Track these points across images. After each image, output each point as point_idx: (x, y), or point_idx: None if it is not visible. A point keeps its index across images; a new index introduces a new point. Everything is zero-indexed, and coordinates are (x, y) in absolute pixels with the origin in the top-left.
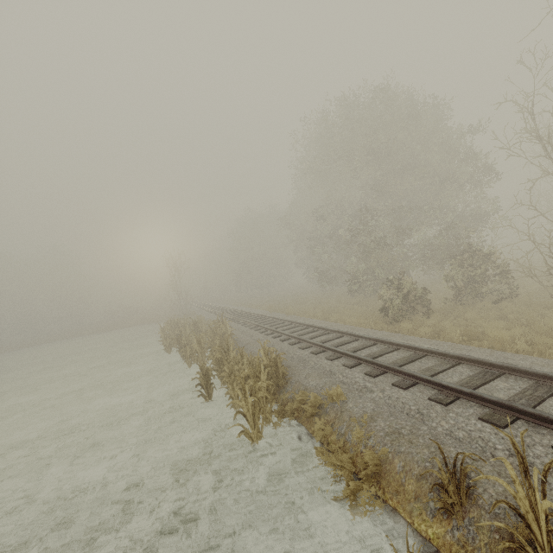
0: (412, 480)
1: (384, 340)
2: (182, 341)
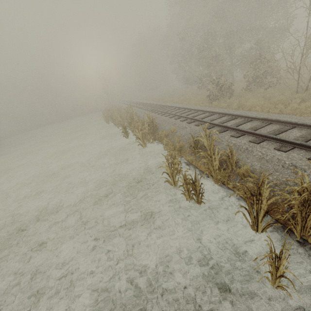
0: (189, 149)
1: (200, 109)
2: (113, 118)
